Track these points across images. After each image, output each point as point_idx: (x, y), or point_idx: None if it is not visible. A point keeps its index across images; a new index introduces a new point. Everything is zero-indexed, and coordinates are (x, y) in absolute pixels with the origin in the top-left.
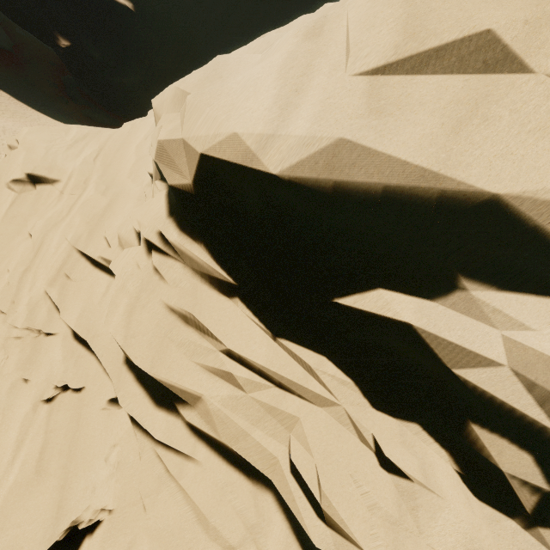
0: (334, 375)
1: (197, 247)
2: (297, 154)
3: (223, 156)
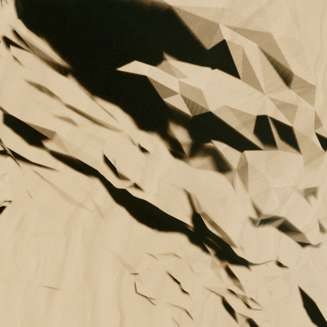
0: (122, 114)
1: (41, 41)
2: None
3: None
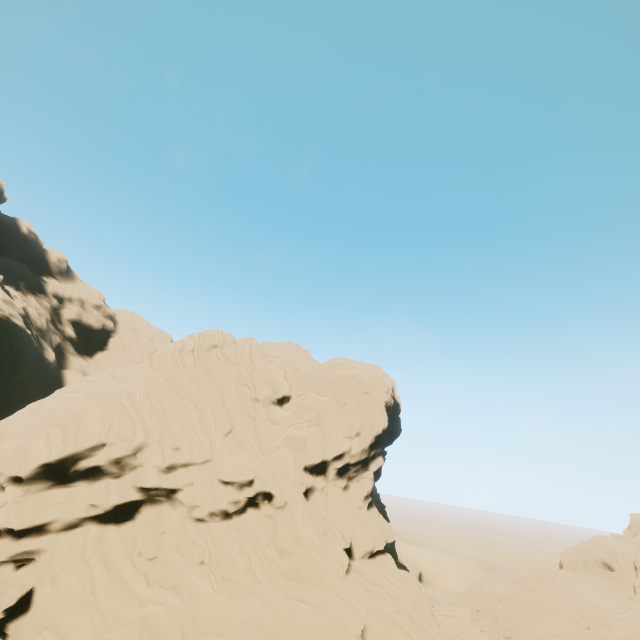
0: (84, 482)
1: (35, 485)
2: (56, 453)
3: (41, 461)
